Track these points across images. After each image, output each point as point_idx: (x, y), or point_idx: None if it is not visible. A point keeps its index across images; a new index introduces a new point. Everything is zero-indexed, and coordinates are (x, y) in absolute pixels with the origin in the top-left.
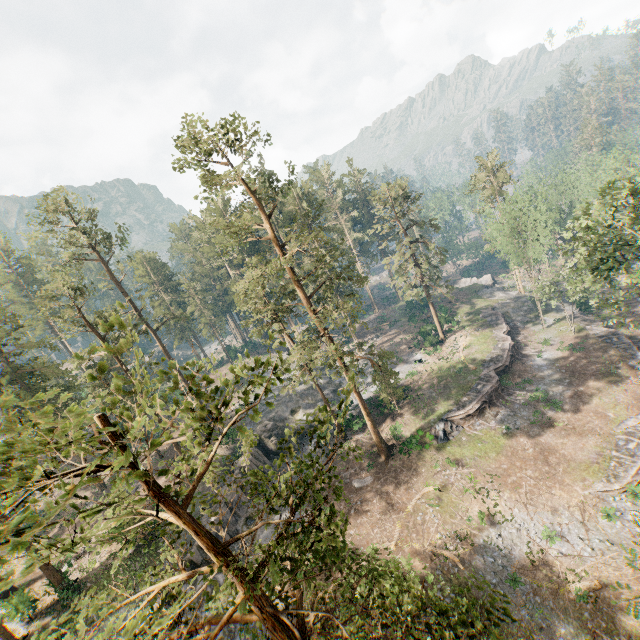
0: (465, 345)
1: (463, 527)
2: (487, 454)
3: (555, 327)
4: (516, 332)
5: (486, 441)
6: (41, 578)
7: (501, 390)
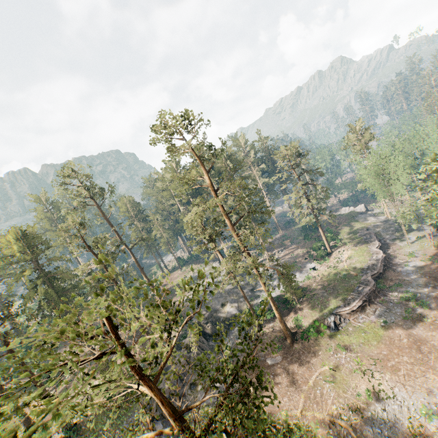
0: (347, 257)
1: (354, 401)
2: (369, 342)
3: (417, 243)
4: (386, 247)
5: (368, 331)
6: (54, 419)
7: (377, 291)
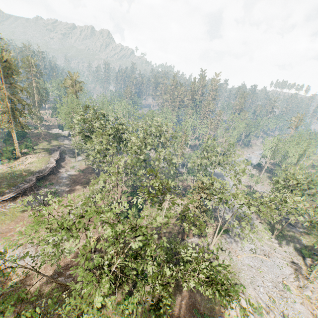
0: (29, 162)
1: None
2: (5, 221)
3: (81, 161)
4: (63, 160)
5: (9, 214)
6: None
7: (35, 187)
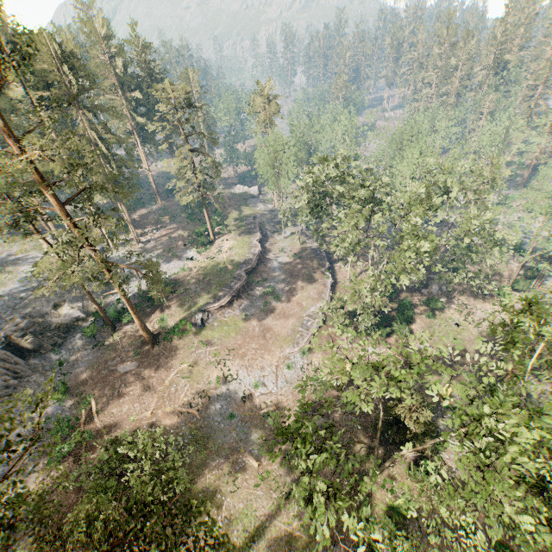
0: (229, 248)
1: (205, 389)
2: (230, 334)
3: (290, 238)
4: (266, 239)
5: (231, 325)
6: None
7: (247, 286)
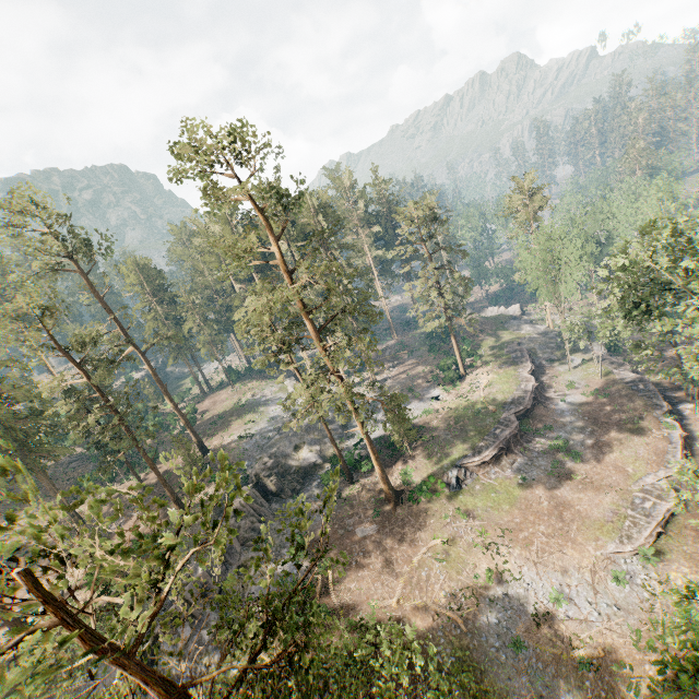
0: (486, 383)
1: (469, 585)
2: (500, 506)
3: (582, 368)
4: (541, 371)
5: (500, 491)
6: (5, 626)
7: (520, 436)
